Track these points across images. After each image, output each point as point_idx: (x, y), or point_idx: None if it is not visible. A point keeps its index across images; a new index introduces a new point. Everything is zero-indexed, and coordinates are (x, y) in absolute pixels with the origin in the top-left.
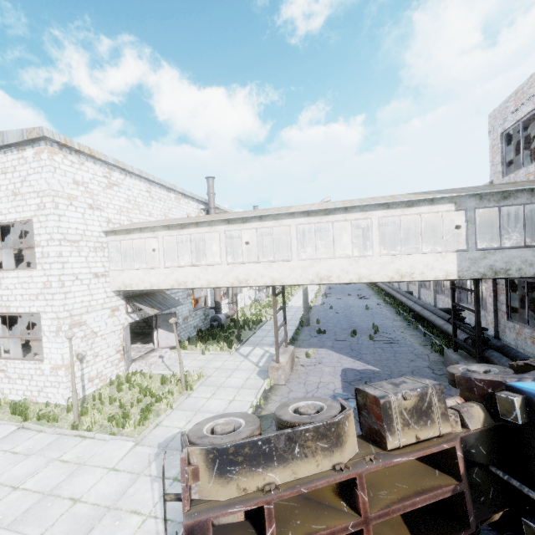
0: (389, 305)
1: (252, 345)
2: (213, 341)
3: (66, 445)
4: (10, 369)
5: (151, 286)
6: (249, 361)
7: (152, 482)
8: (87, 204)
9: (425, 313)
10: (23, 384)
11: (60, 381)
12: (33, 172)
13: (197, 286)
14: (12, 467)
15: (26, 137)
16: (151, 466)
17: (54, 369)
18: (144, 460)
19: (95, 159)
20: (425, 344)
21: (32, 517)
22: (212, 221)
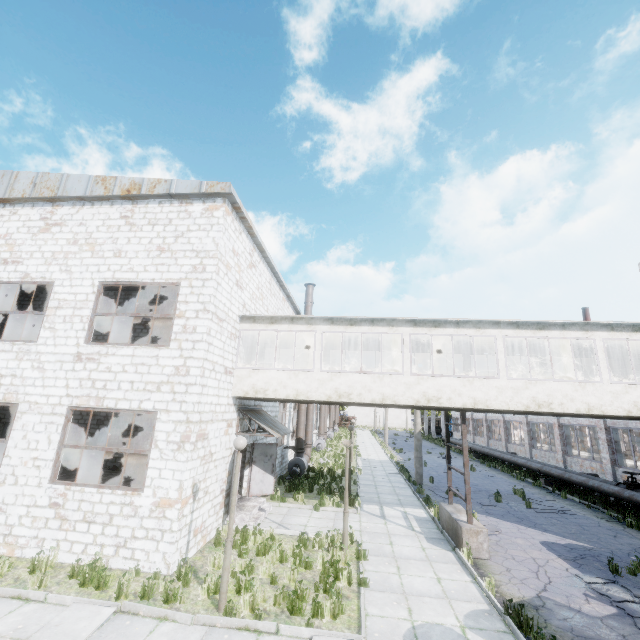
0: (493, 468)
1: (375, 503)
2: (310, 494)
3: None
4: (71, 502)
5: (297, 394)
6: (396, 524)
7: None
8: (235, 279)
9: (575, 477)
10: (89, 533)
11: (166, 529)
12: (196, 229)
13: (366, 400)
14: None
15: (204, 190)
16: None
17: (160, 505)
18: None
19: (248, 232)
20: (603, 517)
21: None
22: (393, 321)
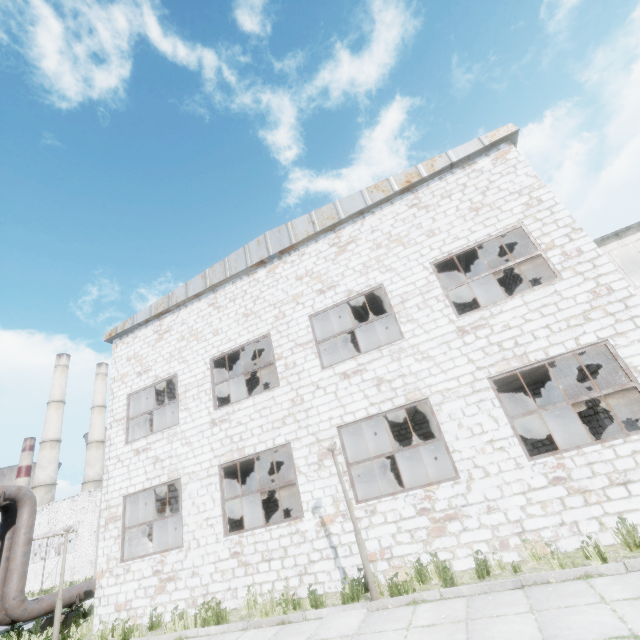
0: None
1: None
2: None
3: None
4: (576, 470)
5: None
6: None
7: None
8: None
9: None
10: (633, 495)
11: None
12: (498, 177)
13: None
14: None
15: (487, 142)
16: None
17: None
18: None
19: None
20: None
21: None
22: None
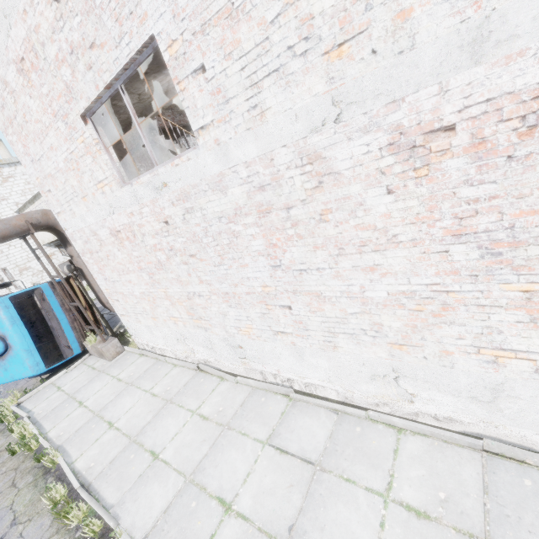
0: None
1: None
2: None
3: None
4: None
5: (49, 240)
6: None
7: None
8: None
9: None
10: None
11: None
12: None
13: None
14: None
15: None
16: None
17: None
18: None
19: None
20: None
21: None
22: (38, 196)
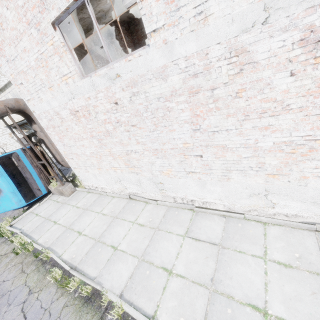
0: None
1: None
2: None
3: None
4: None
5: (9, 123)
6: None
7: None
8: None
9: None
10: None
11: None
12: None
13: (16, 121)
14: None
15: None
16: None
17: None
18: None
19: None
20: None
21: None
22: None
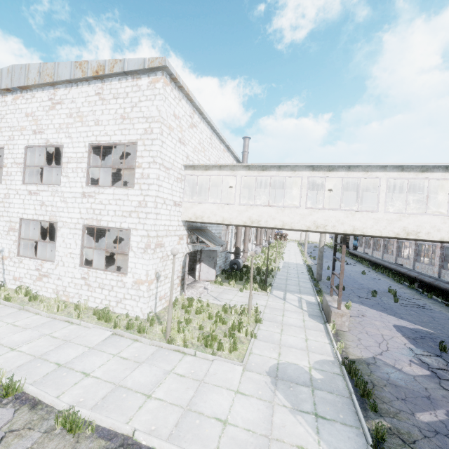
0: (381, 273)
1: (281, 290)
2: (240, 281)
3: (171, 359)
4: (91, 277)
5: (223, 220)
6: (291, 304)
7: (293, 415)
8: (178, 137)
9: (442, 285)
10: (102, 294)
11: (141, 295)
12: (144, 99)
13: (271, 225)
14: (130, 373)
15: (147, 65)
16: (277, 395)
17: (137, 283)
18: (264, 387)
19: (187, 98)
20: None
21: (188, 434)
22: (296, 167)
